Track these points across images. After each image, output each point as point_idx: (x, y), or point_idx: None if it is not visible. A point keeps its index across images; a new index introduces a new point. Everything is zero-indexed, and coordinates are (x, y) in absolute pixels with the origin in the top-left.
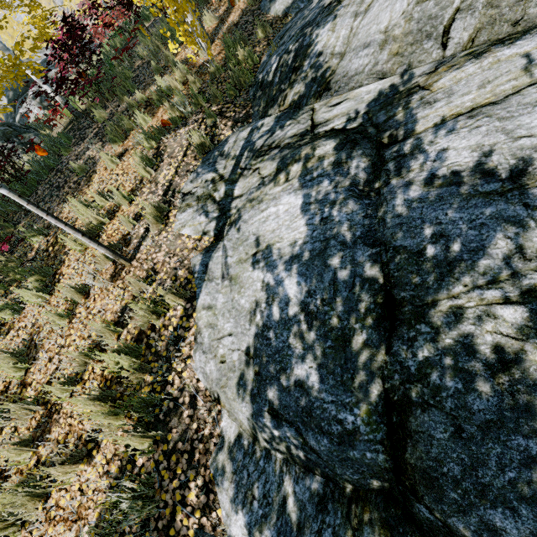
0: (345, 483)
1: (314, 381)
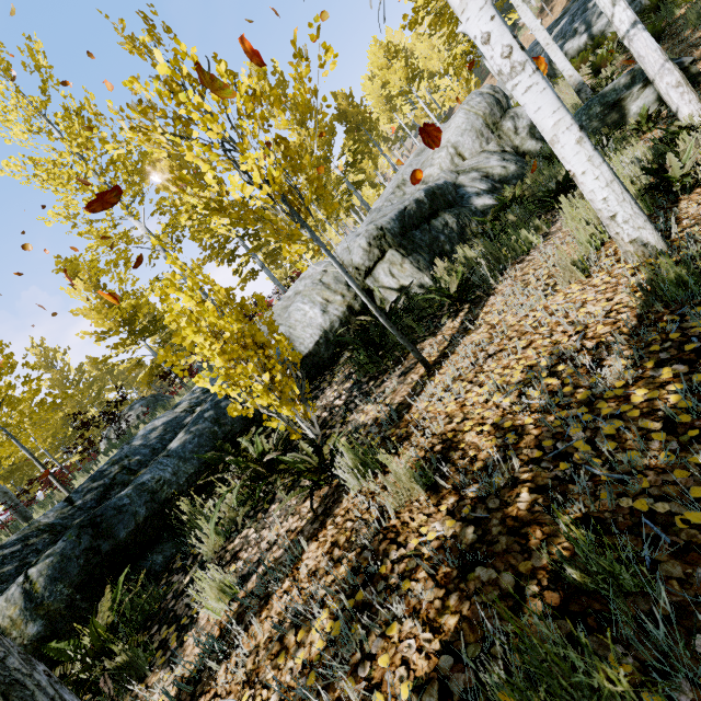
0: None
1: None
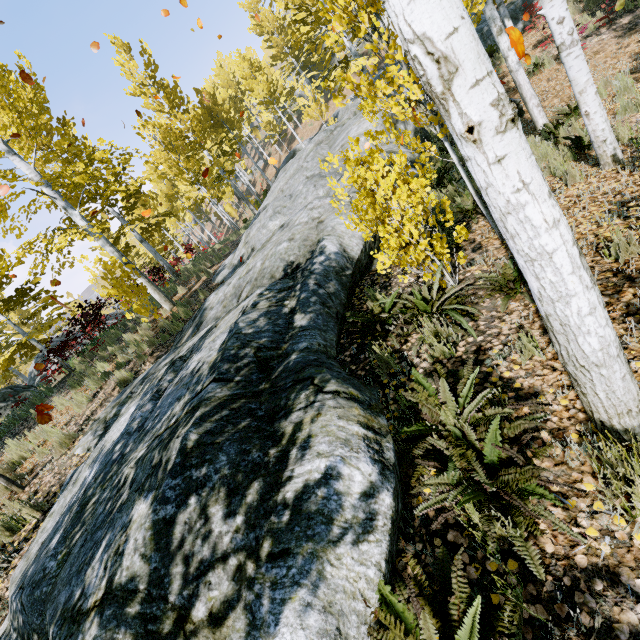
0: (34, 634)
1: (54, 543)
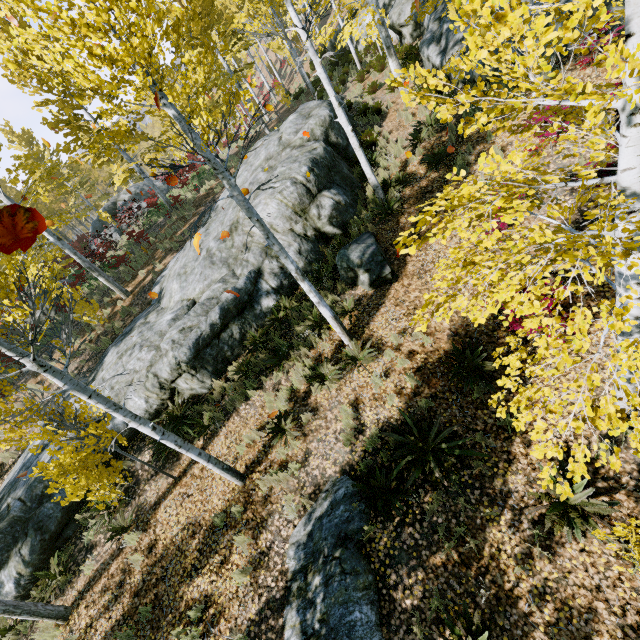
0: None
1: None
